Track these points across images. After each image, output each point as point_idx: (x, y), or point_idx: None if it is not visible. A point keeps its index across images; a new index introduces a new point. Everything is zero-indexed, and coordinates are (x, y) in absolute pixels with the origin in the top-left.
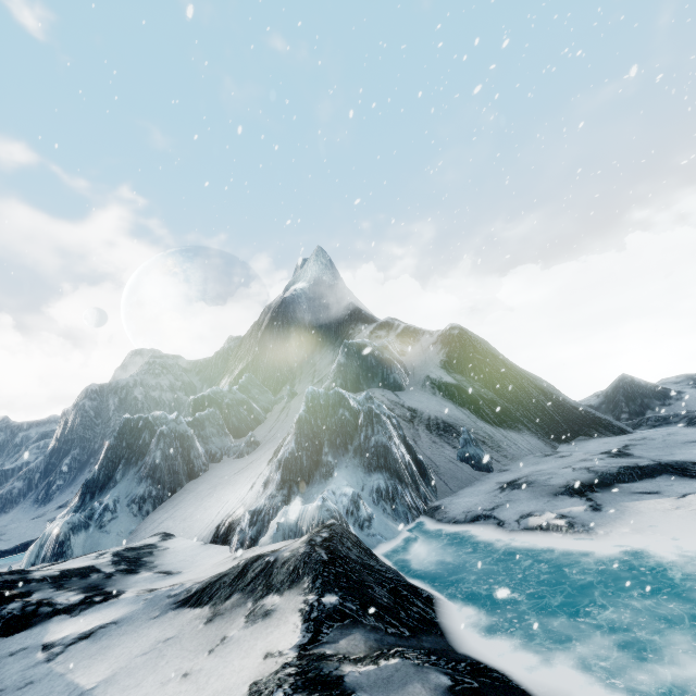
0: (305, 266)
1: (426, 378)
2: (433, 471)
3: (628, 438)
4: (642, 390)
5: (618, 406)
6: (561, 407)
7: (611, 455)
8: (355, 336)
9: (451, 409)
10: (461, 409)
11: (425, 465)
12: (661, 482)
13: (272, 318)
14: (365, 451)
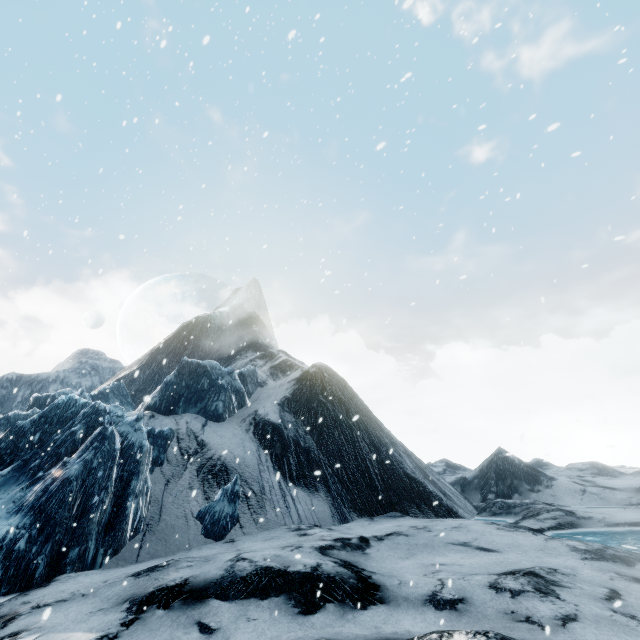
0: (236, 294)
1: (253, 413)
2: (143, 526)
3: (422, 524)
4: (514, 469)
5: (487, 483)
6: (390, 471)
7: (336, 544)
8: (236, 361)
9: (248, 451)
10: (262, 453)
11: (126, 516)
12: (257, 609)
13: (176, 332)
14: (42, 483)
